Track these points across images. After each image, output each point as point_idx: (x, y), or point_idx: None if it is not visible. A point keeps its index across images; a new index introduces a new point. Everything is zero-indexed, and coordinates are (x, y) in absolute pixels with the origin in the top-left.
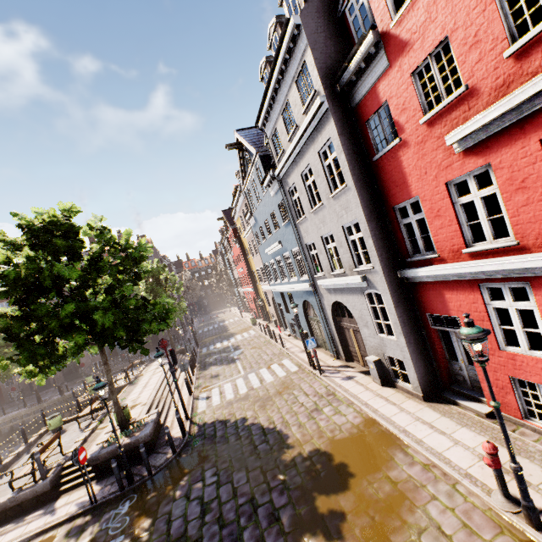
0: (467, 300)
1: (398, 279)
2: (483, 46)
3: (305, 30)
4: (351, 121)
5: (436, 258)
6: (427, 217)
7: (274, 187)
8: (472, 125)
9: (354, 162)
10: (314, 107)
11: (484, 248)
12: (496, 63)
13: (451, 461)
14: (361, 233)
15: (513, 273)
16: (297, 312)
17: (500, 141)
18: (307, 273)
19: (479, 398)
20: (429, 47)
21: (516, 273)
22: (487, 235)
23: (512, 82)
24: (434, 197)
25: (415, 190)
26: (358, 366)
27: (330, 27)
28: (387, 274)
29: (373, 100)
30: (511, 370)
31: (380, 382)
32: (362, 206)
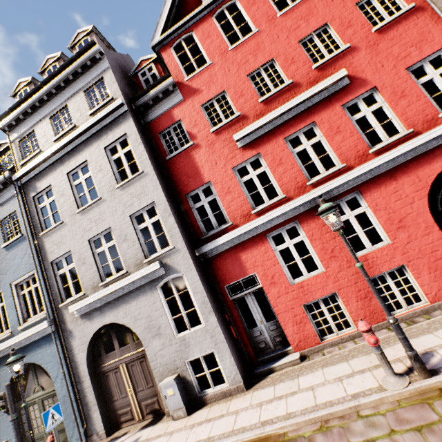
0: (260, 253)
1: (197, 256)
2: (246, 97)
3: (108, 59)
4: (145, 131)
5: (230, 227)
6: (219, 195)
7: (2, 196)
8: (251, 128)
9: (151, 155)
10: (113, 106)
11: (267, 205)
12: (255, 104)
13: (332, 400)
14: (157, 216)
15: (289, 216)
16: (21, 371)
17: (264, 140)
18: (46, 305)
19: (285, 350)
20: (214, 94)
21: (290, 215)
22: (265, 198)
23: (265, 113)
24: (224, 179)
25: (207, 177)
26: (133, 426)
27: (124, 76)
28: (190, 250)
29: (168, 119)
30: (303, 298)
31: (186, 409)
32: (162, 187)
